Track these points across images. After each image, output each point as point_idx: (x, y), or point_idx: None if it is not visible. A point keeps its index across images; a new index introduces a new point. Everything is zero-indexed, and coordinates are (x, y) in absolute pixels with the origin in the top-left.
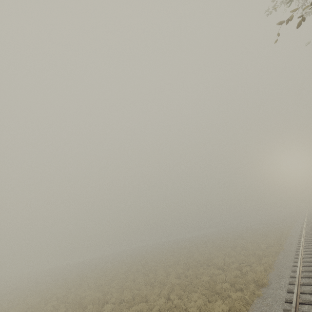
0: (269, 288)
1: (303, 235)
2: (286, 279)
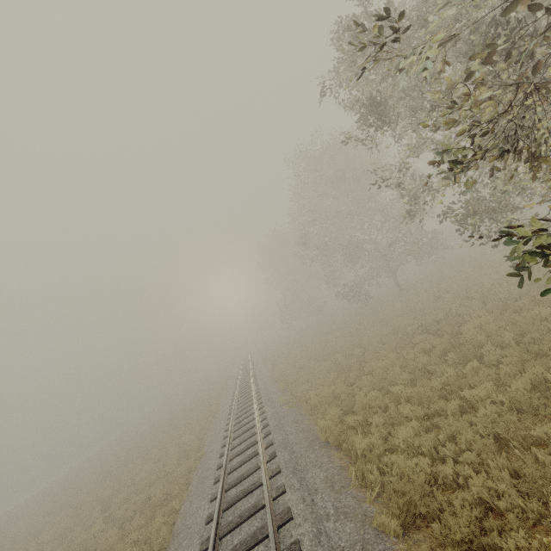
0: None
1: (236, 404)
2: None
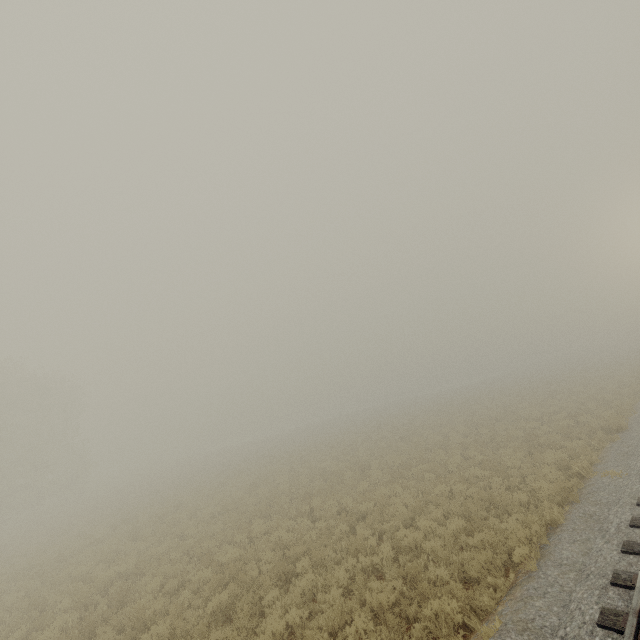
0: (630, 432)
1: None
2: None
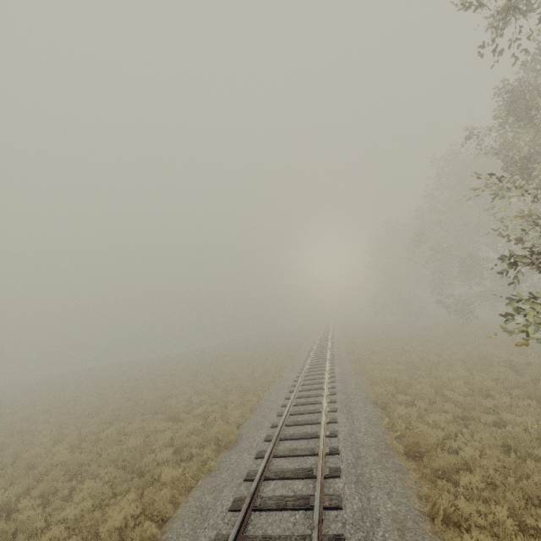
0: (234, 451)
1: (311, 356)
2: (265, 430)
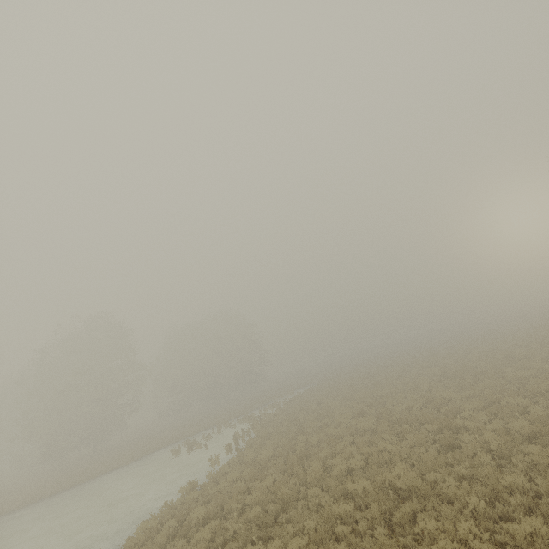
0: None
1: None
2: None
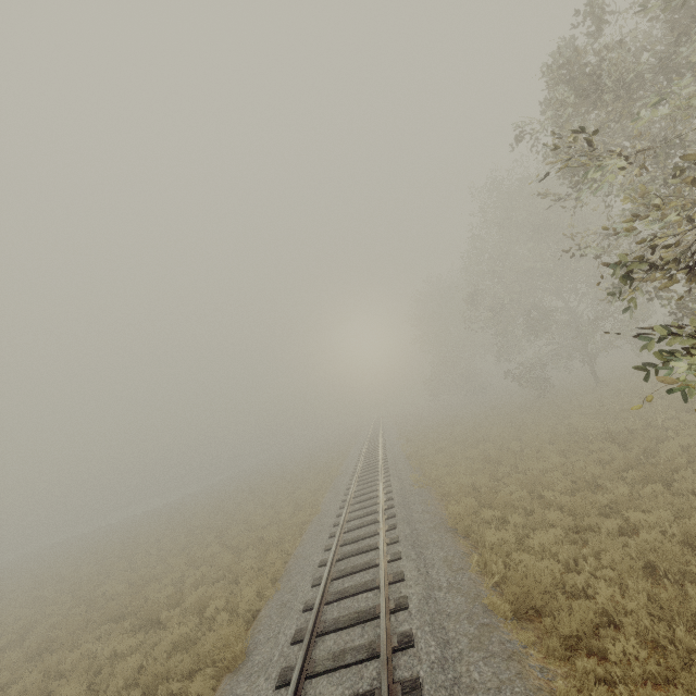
0: (243, 674)
1: (359, 472)
2: (293, 619)
